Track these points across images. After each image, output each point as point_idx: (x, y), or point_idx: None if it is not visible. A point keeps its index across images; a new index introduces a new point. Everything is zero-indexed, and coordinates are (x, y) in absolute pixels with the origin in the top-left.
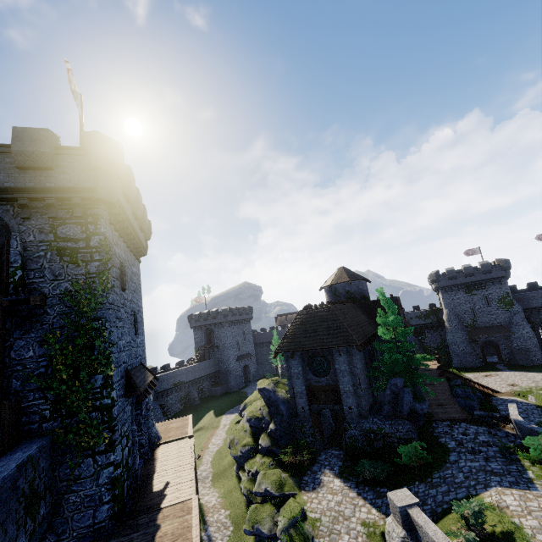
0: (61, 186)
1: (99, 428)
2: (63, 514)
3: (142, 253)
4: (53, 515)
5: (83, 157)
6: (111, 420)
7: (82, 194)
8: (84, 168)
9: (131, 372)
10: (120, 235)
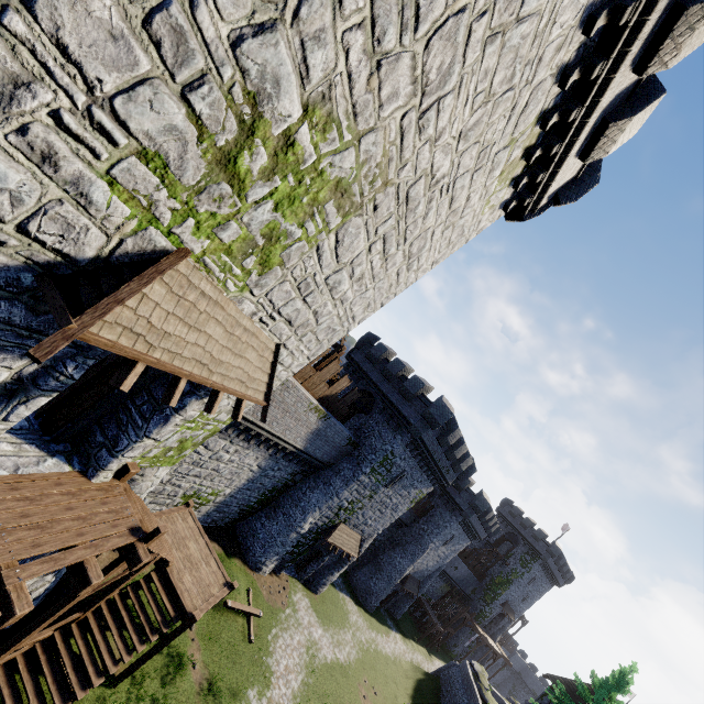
0: (535, 547)
1: (490, 598)
2: (471, 602)
3: (556, 585)
4: (470, 600)
5: (547, 546)
6: (493, 600)
7: (538, 553)
8: (544, 548)
9: (508, 604)
10: (543, 570)
